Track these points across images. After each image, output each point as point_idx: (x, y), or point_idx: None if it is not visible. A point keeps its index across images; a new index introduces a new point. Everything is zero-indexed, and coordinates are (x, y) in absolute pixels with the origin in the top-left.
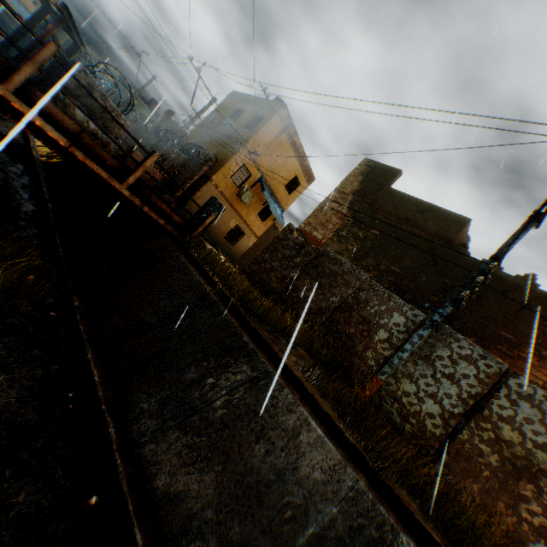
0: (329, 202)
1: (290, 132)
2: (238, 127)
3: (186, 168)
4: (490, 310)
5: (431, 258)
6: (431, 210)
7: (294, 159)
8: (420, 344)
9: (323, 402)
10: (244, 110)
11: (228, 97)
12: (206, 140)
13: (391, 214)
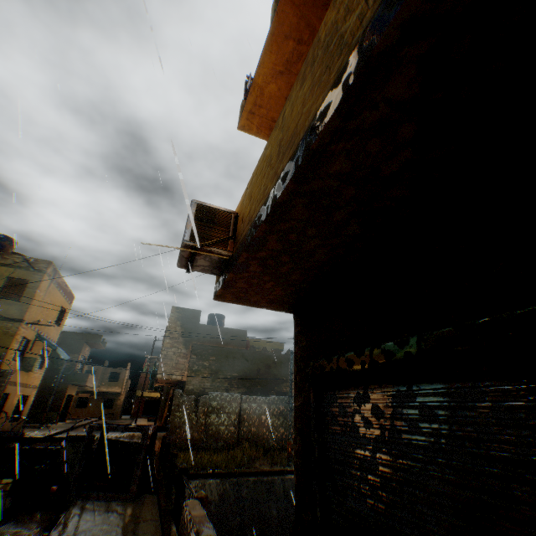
0: (168, 348)
1: (56, 279)
2: None
3: None
4: (275, 372)
5: (245, 360)
6: (229, 332)
7: (61, 296)
8: (276, 409)
9: (290, 467)
10: None
11: None
12: None
13: (212, 341)
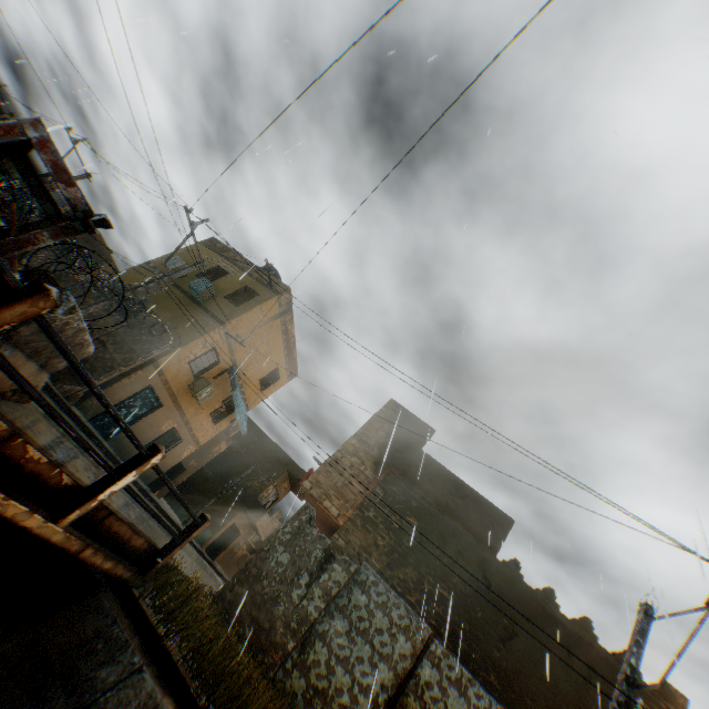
0: (347, 453)
1: (286, 318)
2: (215, 293)
3: (119, 341)
4: (559, 676)
5: (484, 578)
6: (473, 498)
7: (281, 349)
8: None
9: None
10: (229, 272)
11: (204, 242)
12: (157, 292)
13: (428, 492)
